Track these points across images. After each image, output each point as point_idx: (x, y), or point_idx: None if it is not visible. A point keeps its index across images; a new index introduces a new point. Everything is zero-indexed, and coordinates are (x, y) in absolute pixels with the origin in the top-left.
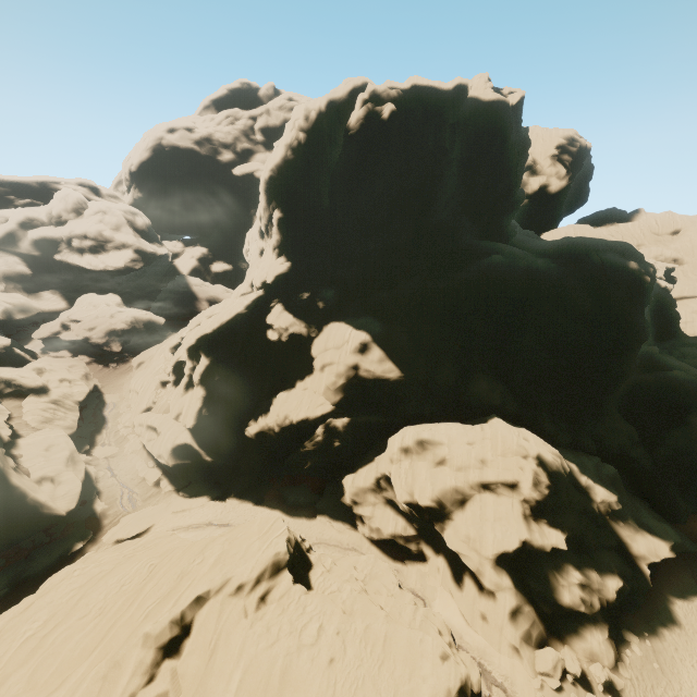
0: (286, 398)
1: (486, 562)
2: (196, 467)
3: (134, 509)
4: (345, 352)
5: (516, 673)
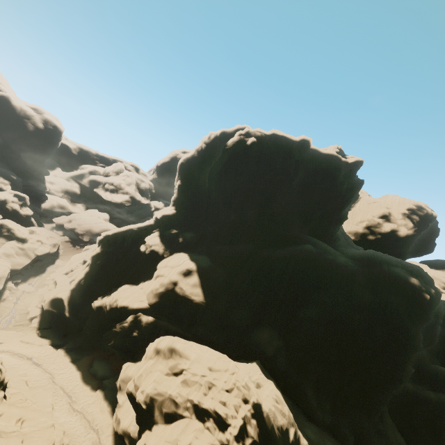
0: (126, 288)
1: None
2: (58, 317)
3: (4, 327)
4: (175, 271)
5: None
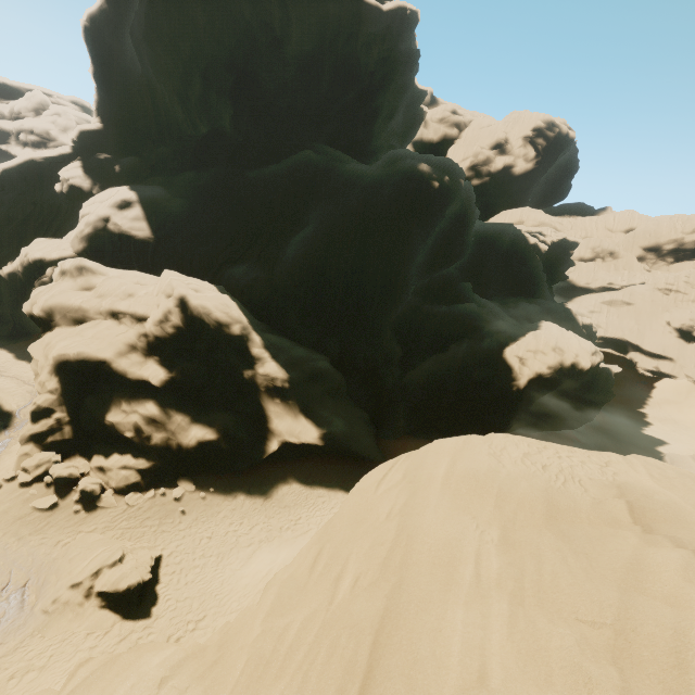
0: (40, 241)
1: (47, 367)
2: None
3: None
4: (104, 205)
5: (7, 467)
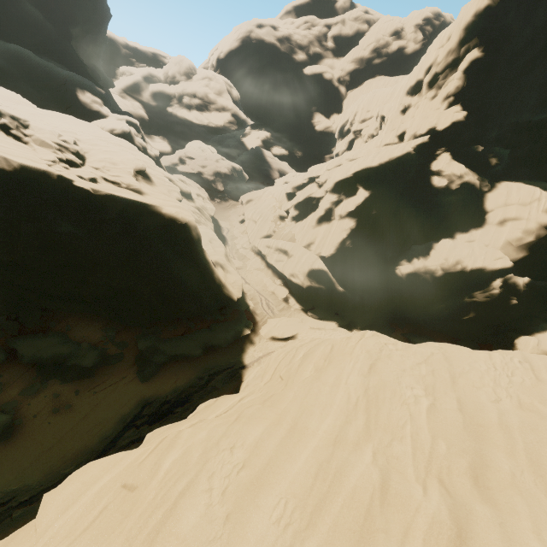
0: (454, 244)
1: None
2: (325, 294)
3: (274, 315)
4: (536, 209)
5: None
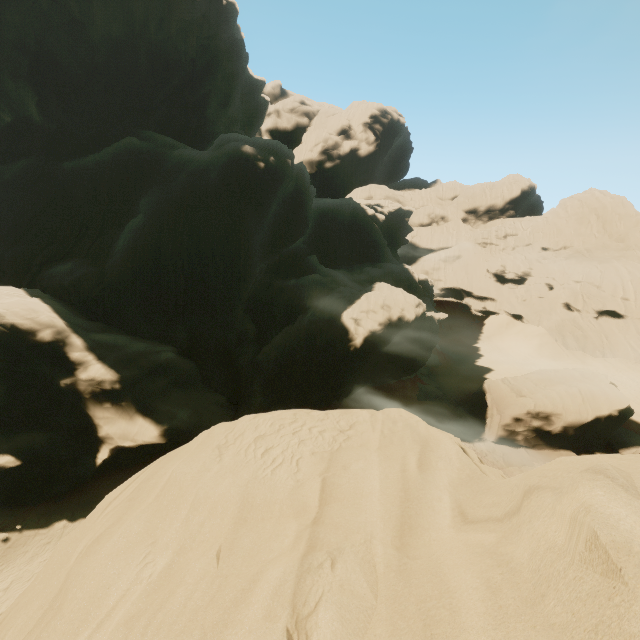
0: None
1: None
2: None
3: None
4: None
5: None
